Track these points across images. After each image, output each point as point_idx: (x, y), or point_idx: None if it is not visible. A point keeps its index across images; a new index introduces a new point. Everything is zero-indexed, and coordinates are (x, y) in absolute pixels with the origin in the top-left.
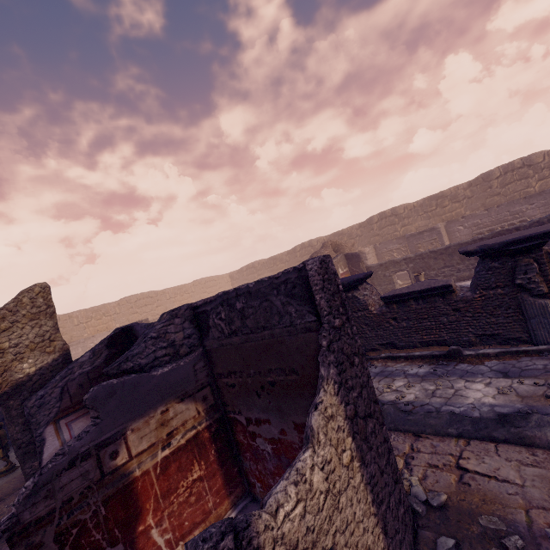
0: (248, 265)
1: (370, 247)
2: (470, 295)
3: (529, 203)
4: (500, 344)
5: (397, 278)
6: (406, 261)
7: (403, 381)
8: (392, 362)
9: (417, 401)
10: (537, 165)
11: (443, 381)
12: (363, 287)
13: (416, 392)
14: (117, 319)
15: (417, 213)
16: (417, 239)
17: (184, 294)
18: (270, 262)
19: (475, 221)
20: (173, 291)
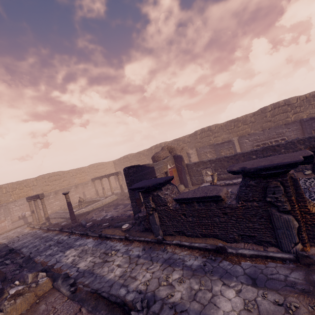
0: (124, 156)
1: (193, 150)
2: (235, 203)
3: (287, 127)
4: (256, 243)
5: (208, 170)
6: (210, 162)
7: (179, 274)
8: (179, 249)
9: (180, 304)
10: (293, 104)
11: (206, 280)
12: (166, 187)
13: (183, 290)
14: (34, 189)
15: (223, 130)
16: (220, 146)
17: (82, 173)
18: (137, 155)
19: (255, 137)
20: (75, 171)
